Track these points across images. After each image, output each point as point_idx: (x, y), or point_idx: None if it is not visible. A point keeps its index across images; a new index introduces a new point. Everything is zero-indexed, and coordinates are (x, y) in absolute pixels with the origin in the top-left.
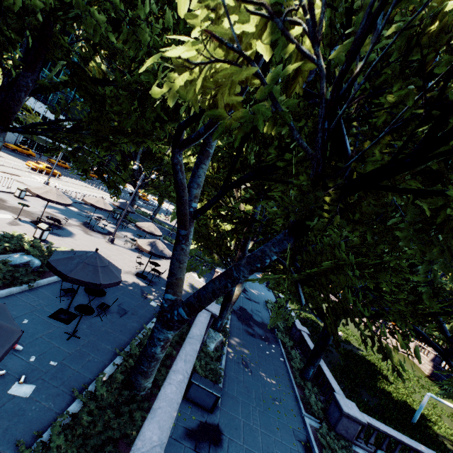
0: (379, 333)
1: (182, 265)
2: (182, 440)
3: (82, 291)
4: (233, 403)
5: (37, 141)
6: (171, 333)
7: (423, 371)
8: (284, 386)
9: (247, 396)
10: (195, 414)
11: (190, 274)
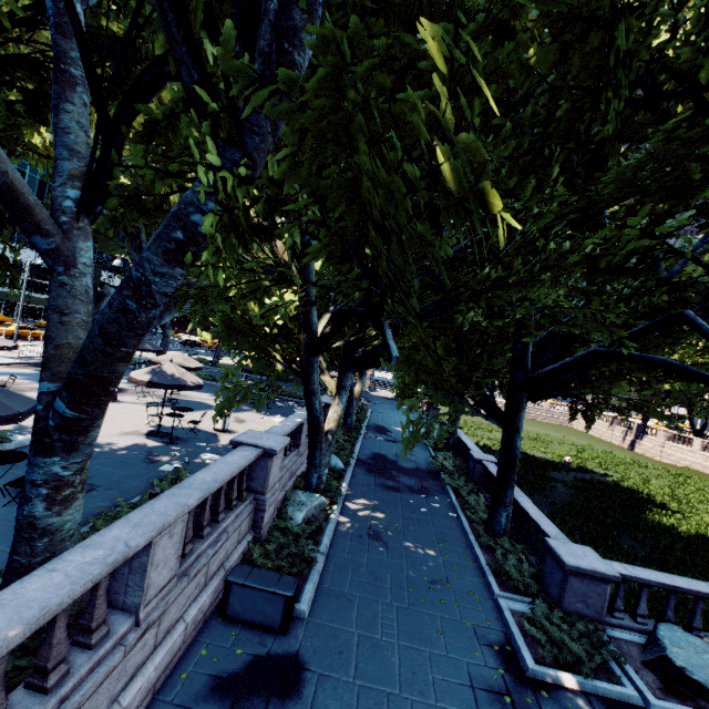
0: (638, 447)
1: (70, 319)
2: (200, 704)
3: (1, 472)
4: (339, 607)
5: (16, 303)
6: (58, 463)
7: None
8: (457, 555)
9: (373, 587)
10: (245, 644)
11: (268, 419)
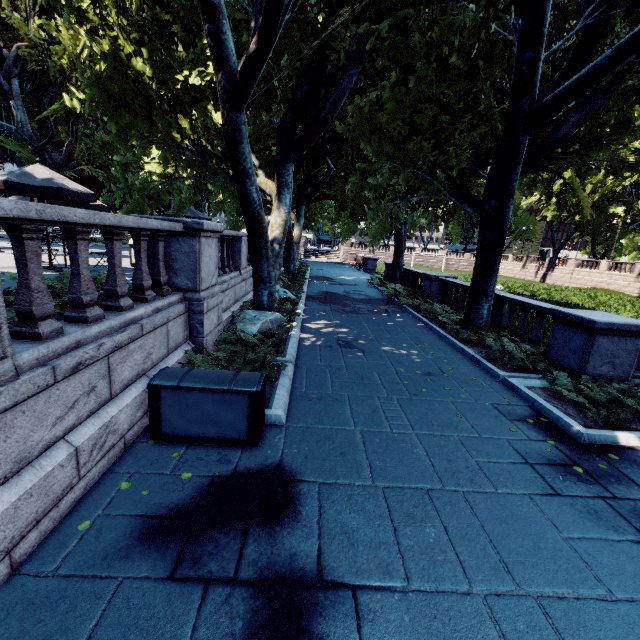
0: (549, 278)
1: None
2: (114, 564)
3: None
4: (325, 408)
5: None
6: None
7: (630, 294)
8: (441, 352)
9: (361, 385)
10: (195, 465)
11: None
